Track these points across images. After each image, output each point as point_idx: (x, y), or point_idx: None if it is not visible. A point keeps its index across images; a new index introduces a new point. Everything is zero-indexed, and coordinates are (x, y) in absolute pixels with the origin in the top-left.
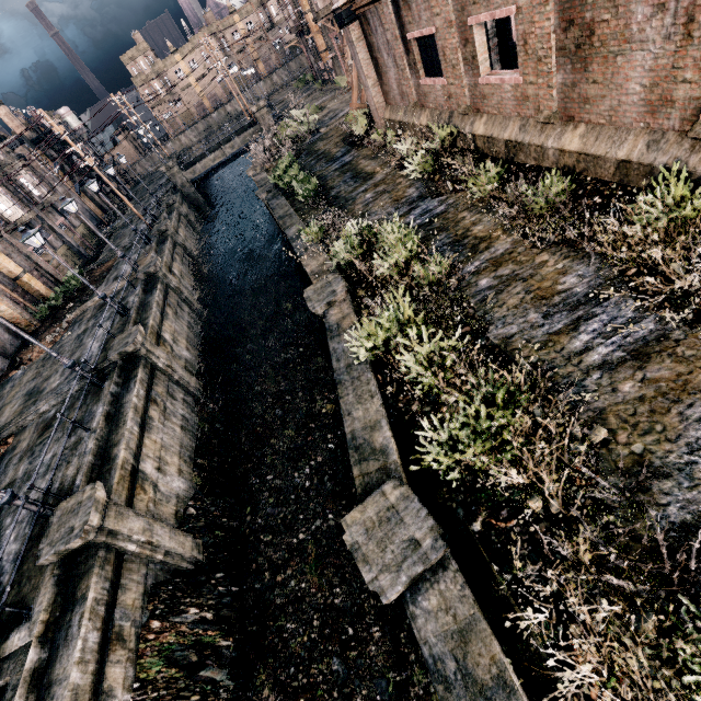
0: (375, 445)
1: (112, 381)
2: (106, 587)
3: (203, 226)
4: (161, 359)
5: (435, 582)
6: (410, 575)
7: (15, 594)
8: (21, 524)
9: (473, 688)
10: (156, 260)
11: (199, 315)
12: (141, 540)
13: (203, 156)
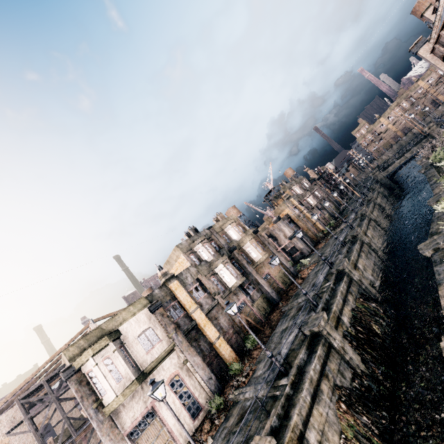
0: (437, 232)
1: (348, 243)
2: (348, 281)
3: (392, 196)
4: (366, 240)
5: (441, 250)
6: (432, 248)
7: (325, 281)
8: (323, 273)
9: (442, 261)
10: (365, 209)
11: (386, 232)
12: (357, 278)
13: (393, 162)
